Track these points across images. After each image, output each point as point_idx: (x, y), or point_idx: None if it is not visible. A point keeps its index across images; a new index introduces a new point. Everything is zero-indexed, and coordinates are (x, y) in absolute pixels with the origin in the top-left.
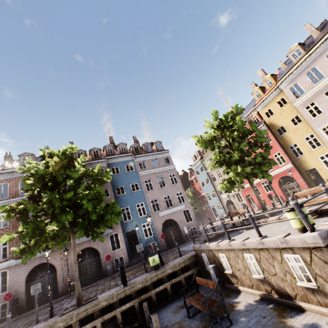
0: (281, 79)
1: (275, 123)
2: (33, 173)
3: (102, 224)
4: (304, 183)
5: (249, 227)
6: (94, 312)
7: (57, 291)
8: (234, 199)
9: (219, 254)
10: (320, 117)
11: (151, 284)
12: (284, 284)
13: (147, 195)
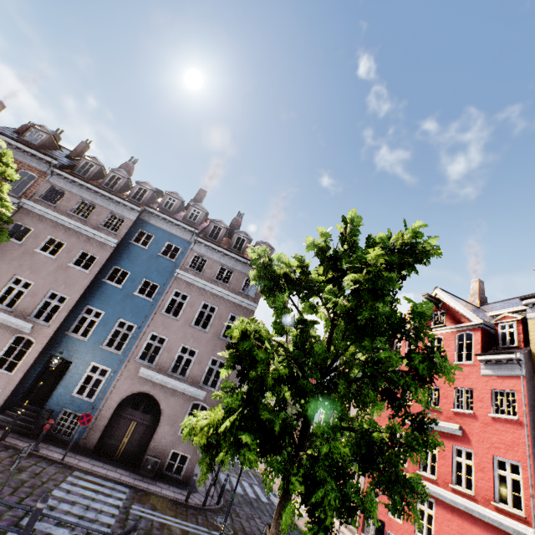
0: None
1: None
2: None
3: None
4: None
5: None
6: None
7: None
8: None
9: None
10: None
11: None
12: None
13: (156, 318)
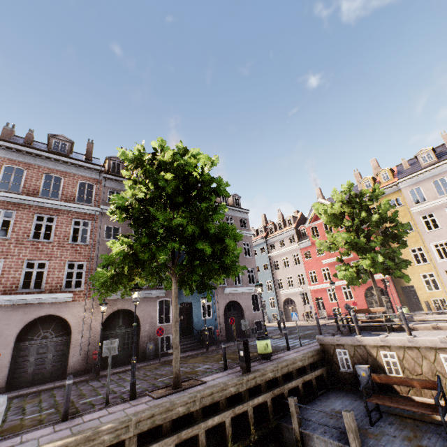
0: (404, 177)
1: None
2: (164, 166)
3: (220, 275)
4: (398, 300)
5: (381, 330)
6: (220, 400)
7: (64, 367)
8: (297, 299)
9: (382, 352)
10: (435, 231)
11: (281, 376)
12: None
13: None
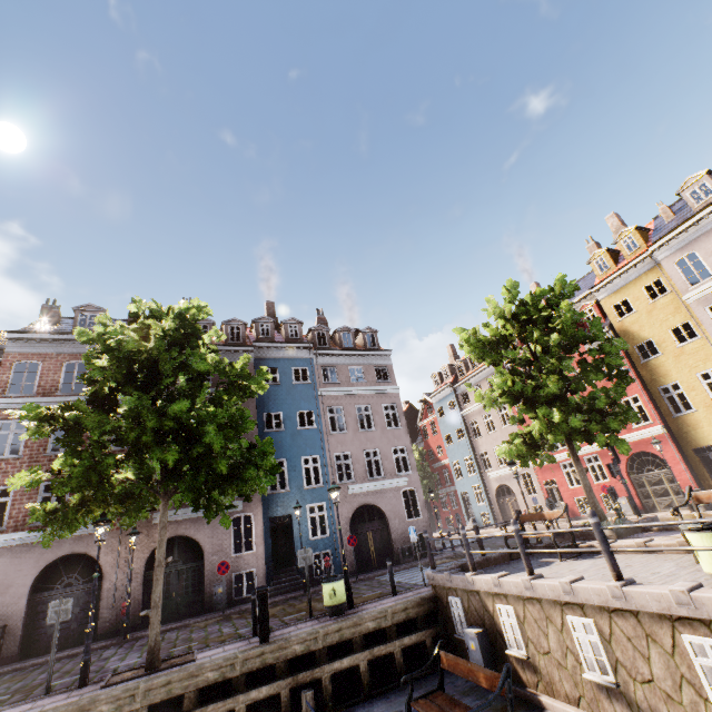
0: (661, 239)
1: (634, 331)
2: (110, 346)
3: (233, 487)
4: (688, 476)
5: (564, 553)
6: (186, 692)
7: (95, 625)
8: (516, 485)
9: (498, 605)
10: None
11: (324, 649)
12: (673, 711)
13: (329, 440)
